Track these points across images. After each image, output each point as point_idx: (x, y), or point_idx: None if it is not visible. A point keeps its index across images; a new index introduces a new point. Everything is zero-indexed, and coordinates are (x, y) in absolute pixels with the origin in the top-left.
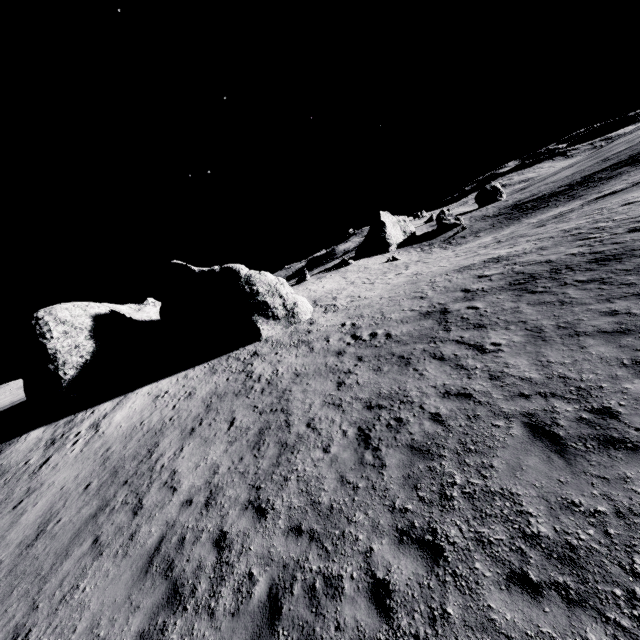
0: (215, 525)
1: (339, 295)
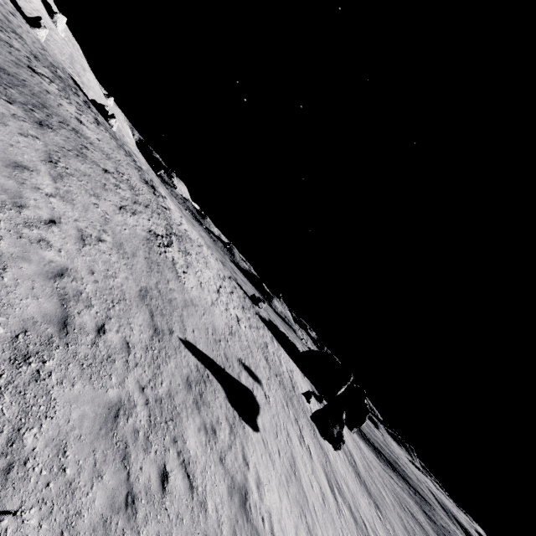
0: (404, 525)
1: None
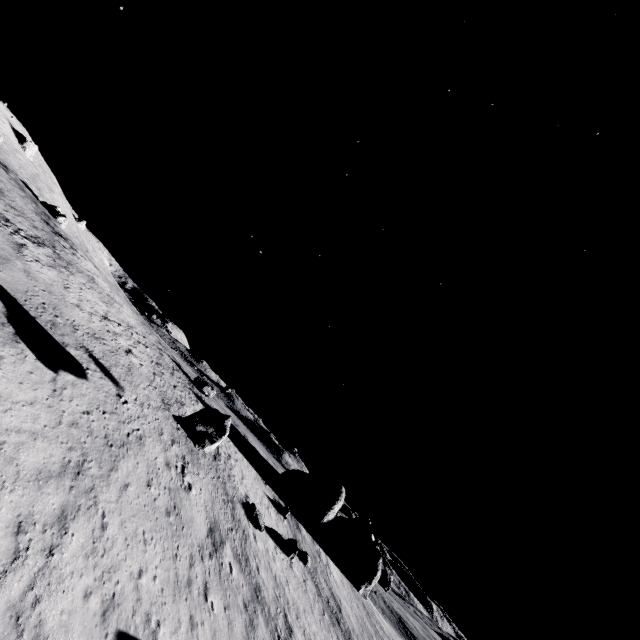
0: None
1: None
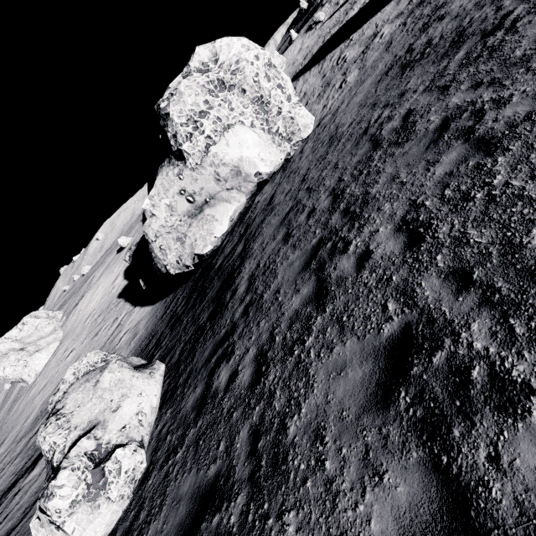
0: None
1: (57, 353)
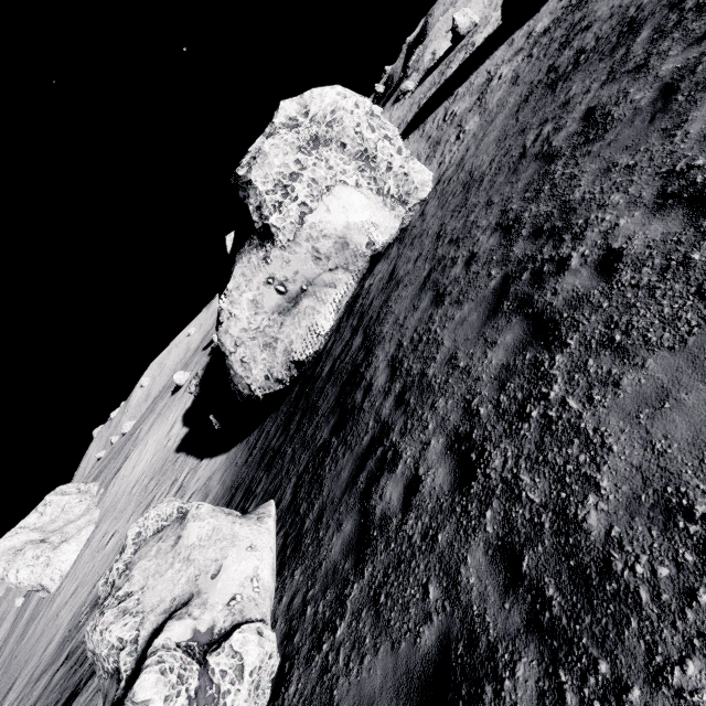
0: None
1: (92, 541)
